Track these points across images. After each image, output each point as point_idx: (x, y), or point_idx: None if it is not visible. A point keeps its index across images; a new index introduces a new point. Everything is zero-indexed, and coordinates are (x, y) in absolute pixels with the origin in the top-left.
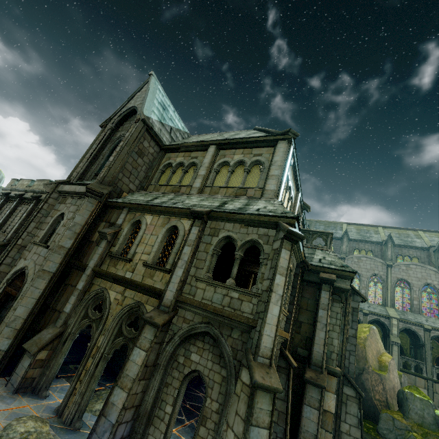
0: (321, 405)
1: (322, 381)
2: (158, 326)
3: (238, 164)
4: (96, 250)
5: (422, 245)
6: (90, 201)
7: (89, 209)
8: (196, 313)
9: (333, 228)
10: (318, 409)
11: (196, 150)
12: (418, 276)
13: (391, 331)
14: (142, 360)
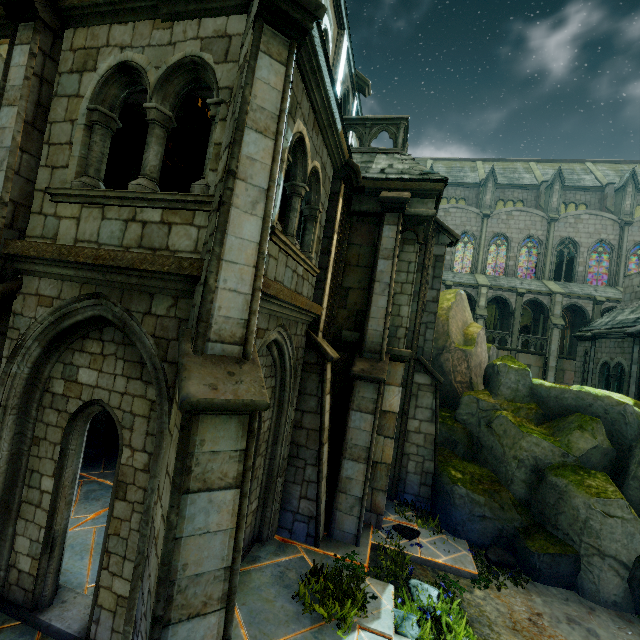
0: (378, 406)
1: (381, 371)
2: None
3: None
4: None
5: (532, 182)
6: None
7: None
8: (63, 277)
9: None
10: (373, 413)
11: None
12: (520, 227)
13: (478, 303)
14: None
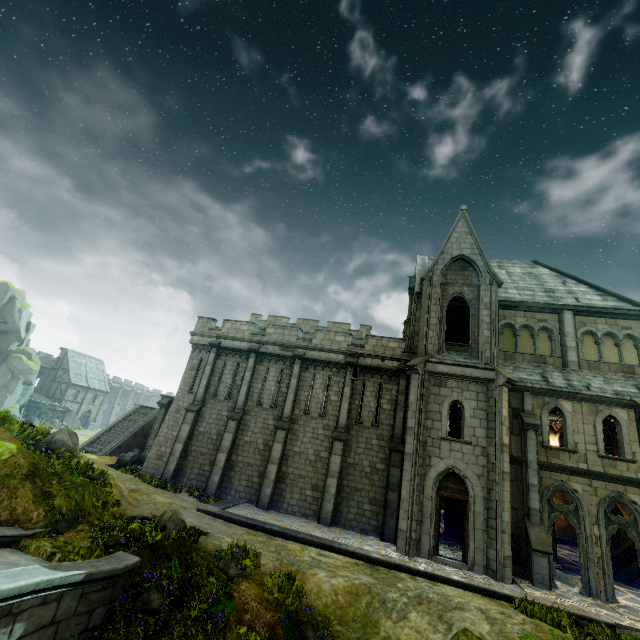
0: None
1: None
2: None
3: (604, 335)
4: (527, 442)
5: None
6: (504, 390)
7: (506, 399)
8: None
9: None
10: None
11: (542, 312)
12: None
13: None
14: None
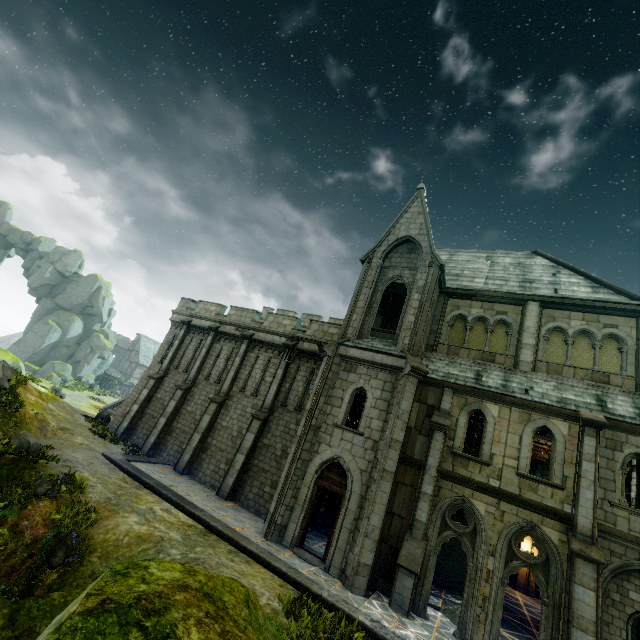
0: None
1: None
2: (602, 563)
3: (578, 333)
4: (431, 444)
5: None
6: (411, 381)
7: (412, 391)
8: (627, 546)
9: None
10: None
11: (503, 303)
12: None
13: None
14: (594, 601)
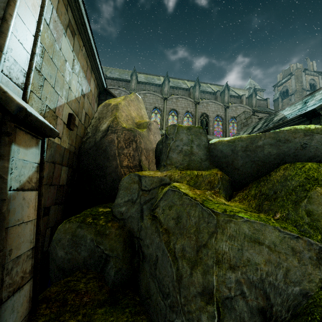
0: None
1: None
2: None
3: None
4: None
5: (186, 87)
6: None
7: None
8: None
9: (127, 75)
10: None
11: None
12: (182, 106)
13: None
14: None
